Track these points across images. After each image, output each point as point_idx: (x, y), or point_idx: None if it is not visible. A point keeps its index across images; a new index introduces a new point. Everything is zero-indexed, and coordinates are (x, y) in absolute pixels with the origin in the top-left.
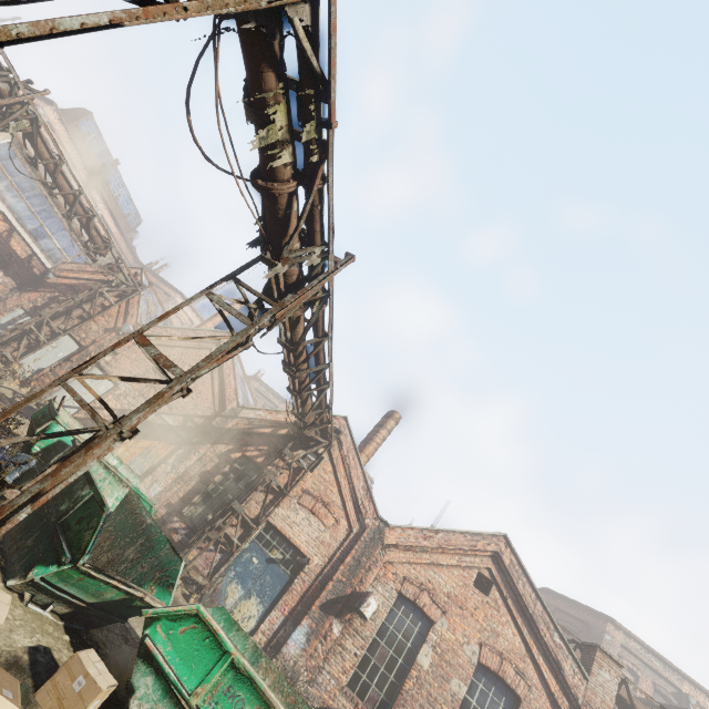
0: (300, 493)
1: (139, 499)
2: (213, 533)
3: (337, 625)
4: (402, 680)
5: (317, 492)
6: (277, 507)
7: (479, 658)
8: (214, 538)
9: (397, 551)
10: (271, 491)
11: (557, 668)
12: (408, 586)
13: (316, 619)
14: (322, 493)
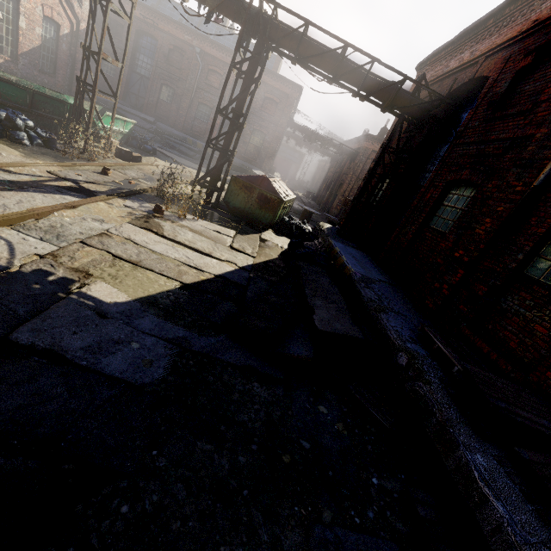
0: None
1: None
2: None
3: None
4: (15, 38)
5: None
6: None
7: (44, 14)
8: None
9: None
10: None
11: (72, 7)
12: None
13: None
14: None
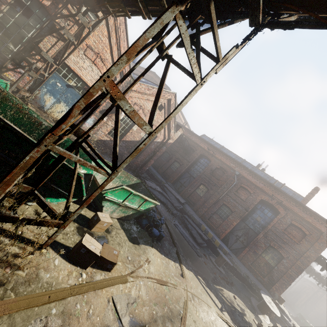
0: (85, 47)
1: (17, 99)
2: (32, 73)
3: (105, 117)
4: (126, 132)
5: (97, 50)
6: (69, 54)
7: None
8: (34, 77)
9: (135, 92)
10: (63, 39)
11: (169, 131)
12: (136, 106)
13: (97, 116)
14: (100, 51)
